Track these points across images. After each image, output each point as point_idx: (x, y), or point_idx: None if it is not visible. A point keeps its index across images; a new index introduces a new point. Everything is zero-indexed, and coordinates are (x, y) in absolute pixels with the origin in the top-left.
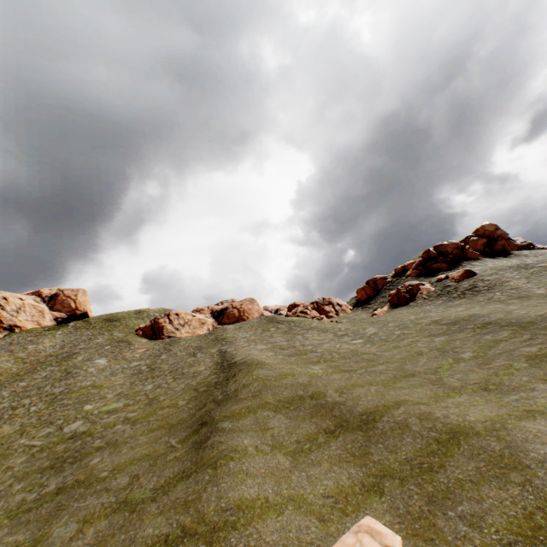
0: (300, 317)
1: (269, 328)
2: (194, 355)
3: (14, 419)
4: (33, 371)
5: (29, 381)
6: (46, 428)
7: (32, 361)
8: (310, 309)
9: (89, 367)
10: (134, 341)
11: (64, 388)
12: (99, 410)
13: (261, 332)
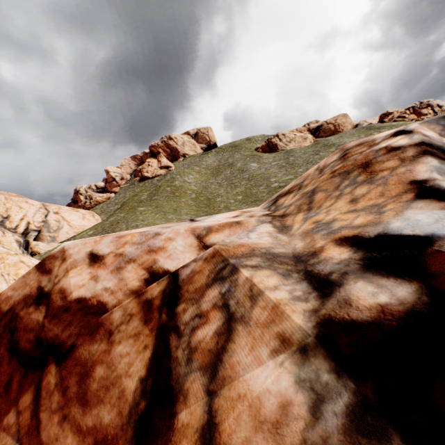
0: (397, 122)
1: (371, 132)
2: (317, 155)
3: (238, 186)
4: (220, 172)
5: (224, 175)
6: (260, 187)
7: (213, 169)
8: (408, 114)
9: (250, 167)
10: (260, 155)
11: (248, 175)
12: (281, 180)
13: (365, 135)
